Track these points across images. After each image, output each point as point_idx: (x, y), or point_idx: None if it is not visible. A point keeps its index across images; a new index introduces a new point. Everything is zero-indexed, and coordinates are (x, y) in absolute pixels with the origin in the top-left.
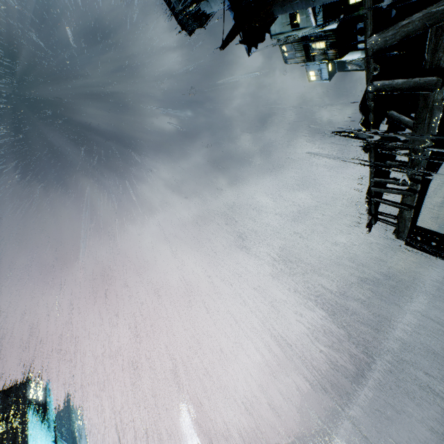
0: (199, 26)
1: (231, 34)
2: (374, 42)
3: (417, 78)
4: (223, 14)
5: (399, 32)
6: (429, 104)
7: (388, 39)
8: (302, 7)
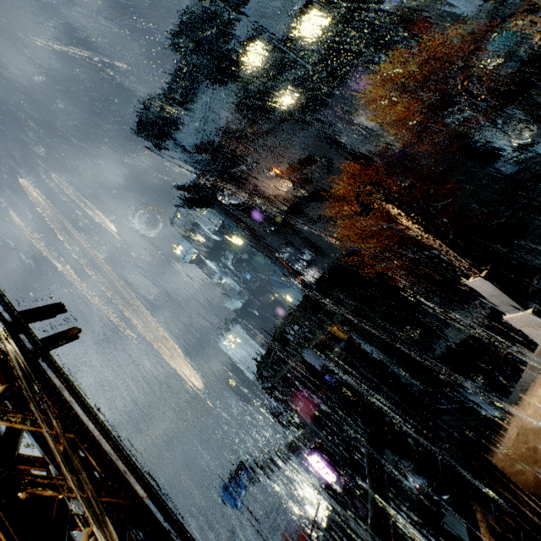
0: (154, 143)
1: (188, 188)
2: (329, 307)
3: (330, 321)
4: (197, 178)
5: (334, 310)
6: (327, 328)
7: (331, 309)
8: (230, 224)
